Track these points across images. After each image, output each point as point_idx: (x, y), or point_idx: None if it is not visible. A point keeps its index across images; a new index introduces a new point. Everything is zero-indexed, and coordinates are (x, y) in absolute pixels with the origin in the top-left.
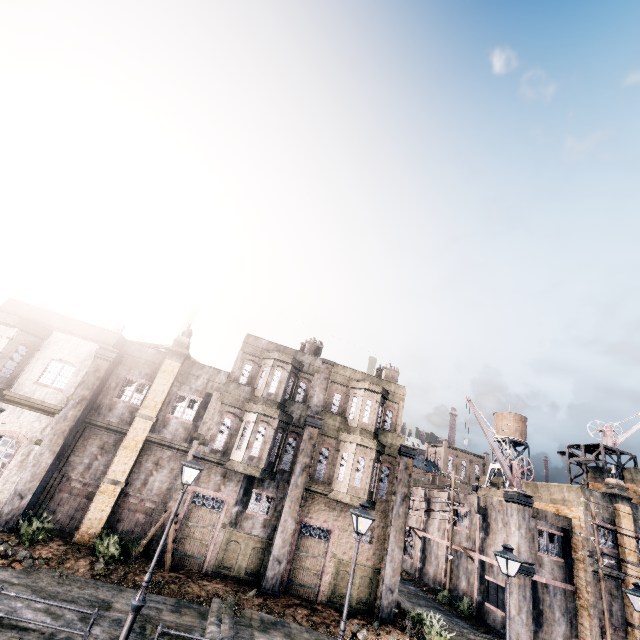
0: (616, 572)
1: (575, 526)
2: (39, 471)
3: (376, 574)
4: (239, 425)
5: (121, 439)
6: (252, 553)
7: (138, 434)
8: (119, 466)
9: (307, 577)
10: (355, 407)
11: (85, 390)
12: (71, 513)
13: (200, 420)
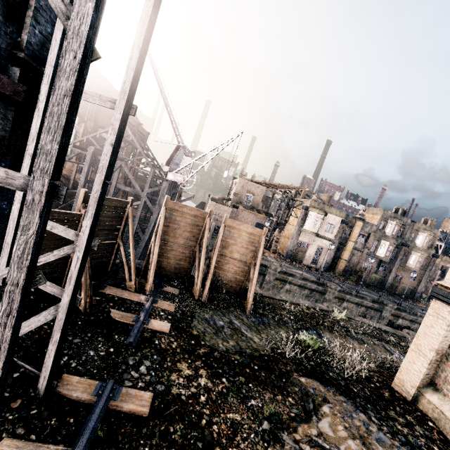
0: None
1: None
2: (331, 257)
3: (413, 288)
4: (379, 244)
5: (343, 247)
6: (378, 280)
7: (350, 246)
8: (345, 255)
9: (393, 287)
10: (420, 239)
11: (340, 234)
12: (331, 266)
13: (366, 242)
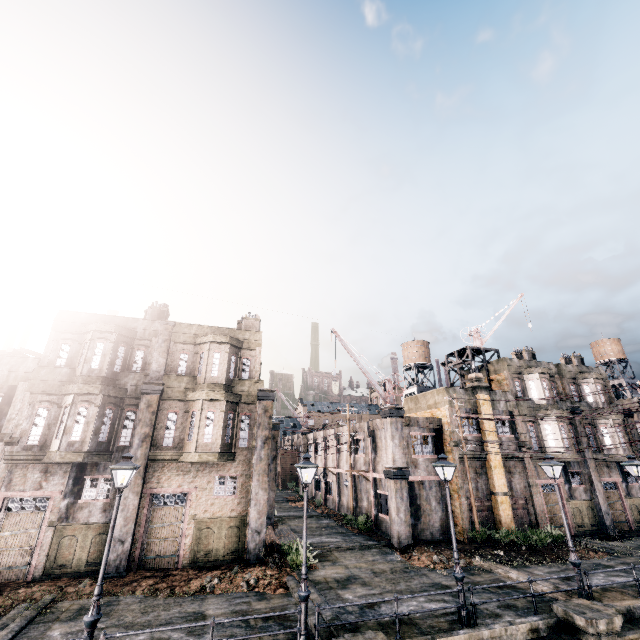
0: (479, 453)
1: (444, 423)
2: None
3: (244, 521)
4: (58, 412)
5: None
6: (93, 542)
7: None
8: None
9: (165, 547)
10: (203, 363)
11: None
12: None
13: (4, 418)
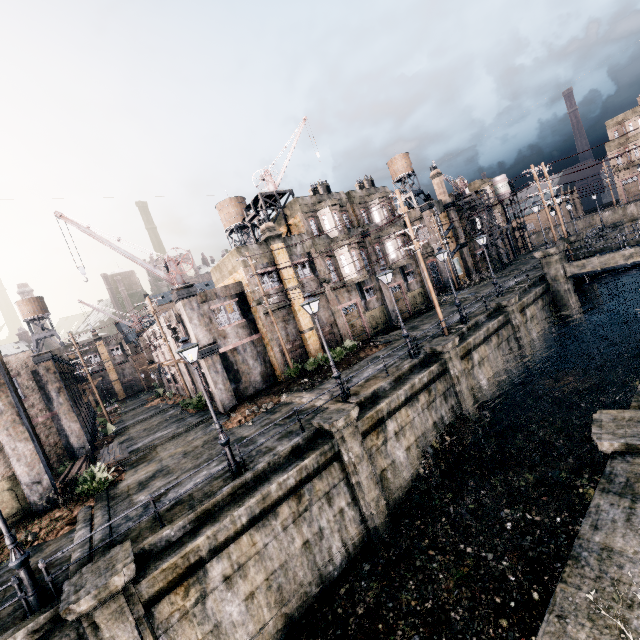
0: (282, 303)
1: (245, 286)
2: None
3: (15, 480)
4: None
5: None
6: None
7: None
8: None
9: None
10: None
11: None
12: None
13: None
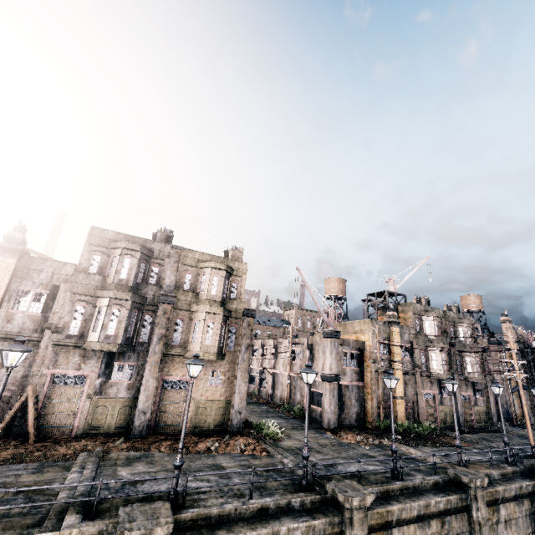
0: (388, 369)
1: (366, 346)
2: None
3: (228, 404)
4: (93, 311)
5: None
6: (120, 412)
7: None
8: None
9: (172, 418)
10: (204, 283)
11: None
12: None
13: (50, 311)
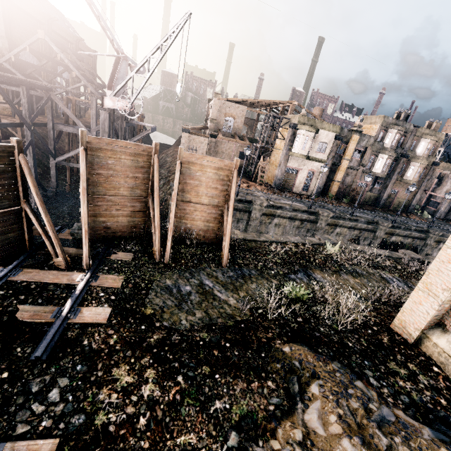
0: None
1: None
2: (323, 181)
3: (408, 202)
4: (376, 159)
5: (336, 167)
6: (373, 198)
7: (344, 166)
8: (339, 177)
9: (387, 203)
10: (422, 147)
11: (333, 153)
12: (323, 190)
13: (362, 158)
